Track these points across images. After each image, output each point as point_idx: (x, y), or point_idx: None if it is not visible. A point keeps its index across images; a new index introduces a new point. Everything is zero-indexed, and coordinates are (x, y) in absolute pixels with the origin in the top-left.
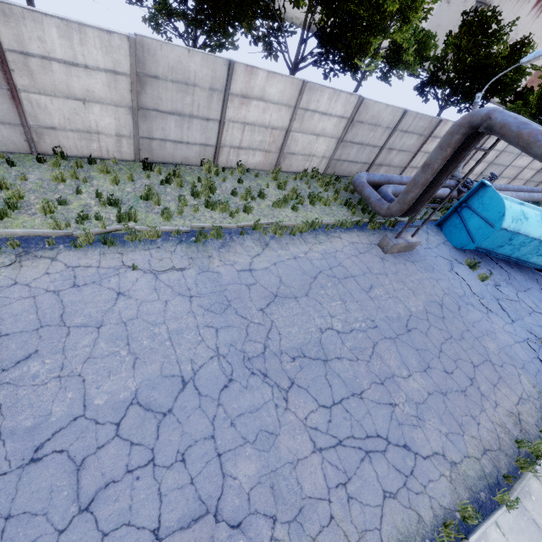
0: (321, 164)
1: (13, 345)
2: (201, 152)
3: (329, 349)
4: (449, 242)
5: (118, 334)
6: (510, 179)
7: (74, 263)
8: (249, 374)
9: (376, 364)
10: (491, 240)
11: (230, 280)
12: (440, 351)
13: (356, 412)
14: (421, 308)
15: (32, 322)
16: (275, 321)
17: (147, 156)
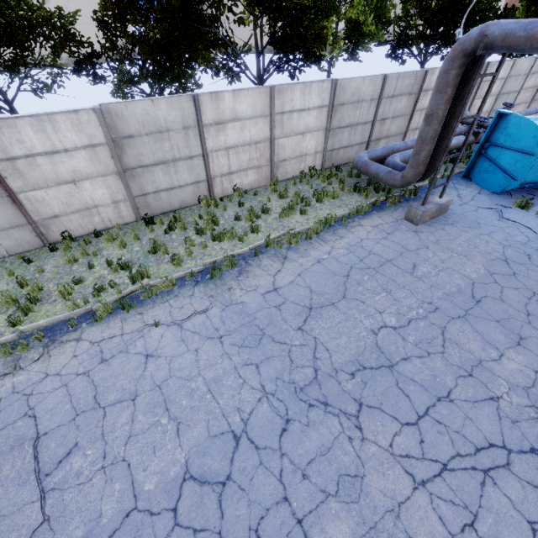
0: (316, 161)
1: (52, 443)
2: (195, 191)
3: (390, 351)
4: (485, 190)
5: (155, 400)
6: (527, 103)
7: (99, 338)
8: (306, 408)
9: (453, 353)
10: (536, 169)
11: (257, 307)
12: (527, 314)
13: (452, 421)
14: (482, 271)
15: (68, 412)
16: (318, 337)
17: (147, 212)
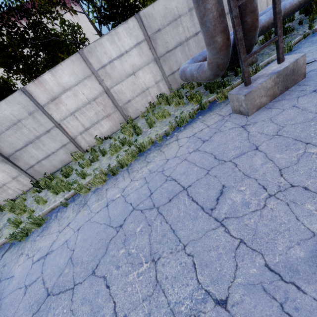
0: (161, 89)
1: None
2: (67, 151)
3: None
4: None
5: None
6: None
7: None
8: None
9: None
10: None
11: (15, 285)
12: None
13: None
14: None
15: None
16: None
17: (41, 176)
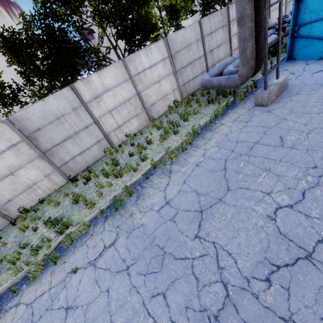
0: (176, 95)
1: None
2: (100, 147)
3: (299, 235)
4: (310, 60)
5: None
6: None
7: (32, 298)
8: None
9: None
10: None
11: (155, 225)
12: None
13: None
14: None
15: None
16: (216, 240)
17: (72, 173)
